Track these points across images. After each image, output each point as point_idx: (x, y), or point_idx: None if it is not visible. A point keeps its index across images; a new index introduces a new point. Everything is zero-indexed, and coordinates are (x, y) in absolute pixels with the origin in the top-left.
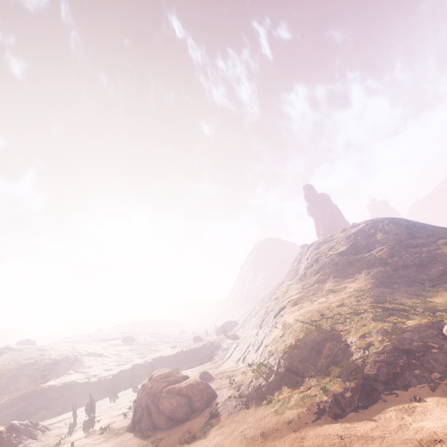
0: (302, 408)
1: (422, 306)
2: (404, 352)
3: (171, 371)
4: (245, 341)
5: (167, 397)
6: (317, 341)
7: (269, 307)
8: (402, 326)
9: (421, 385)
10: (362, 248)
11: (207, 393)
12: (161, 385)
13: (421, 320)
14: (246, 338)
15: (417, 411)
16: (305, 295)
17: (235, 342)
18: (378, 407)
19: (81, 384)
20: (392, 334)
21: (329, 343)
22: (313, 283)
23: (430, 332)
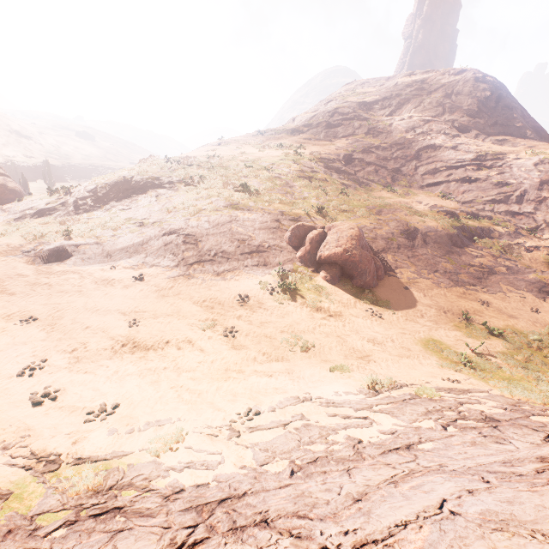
0: (19, 242)
1: (334, 199)
2: (204, 231)
3: None
4: None
5: None
6: (145, 184)
7: None
8: (256, 205)
9: (168, 269)
10: (395, 107)
11: (4, 199)
12: None
13: (297, 209)
14: None
15: (112, 288)
16: (248, 139)
17: None
18: (95, 271)
19: None
20: (228, 209)
21: (152, 191)
22: (283, 131)
23: (276, 224)
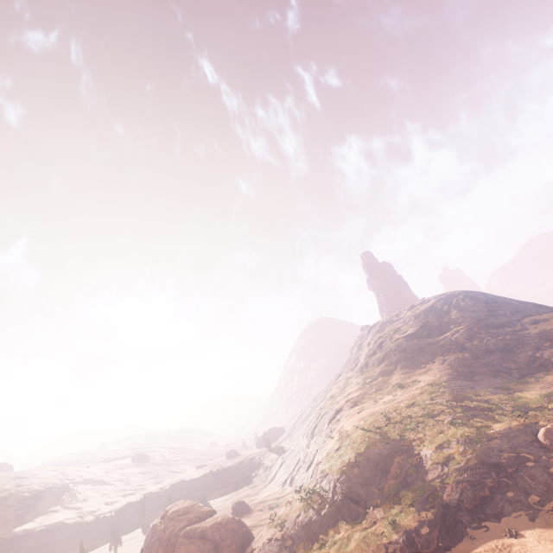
0: None
1: (510, 404)
2: (492, 467)
3: (192, 505)
4: (293, 455)
5: (186, 544)
6: (383, 455)
7: (323, 409)
8: (488, 431)
9: (517, 514)
10: (435, 329)
11: (240, 535)
12: (178, 525)
13: (511, 422)
14: (295, 451)
15: (514, 551)
16: (367, 391)
17: (280, 457)
18: (465, 547)
19: (71, 526)
20: (477, 443)
21: (398, 457)
22: (377, 375)
23: (523, 439)
